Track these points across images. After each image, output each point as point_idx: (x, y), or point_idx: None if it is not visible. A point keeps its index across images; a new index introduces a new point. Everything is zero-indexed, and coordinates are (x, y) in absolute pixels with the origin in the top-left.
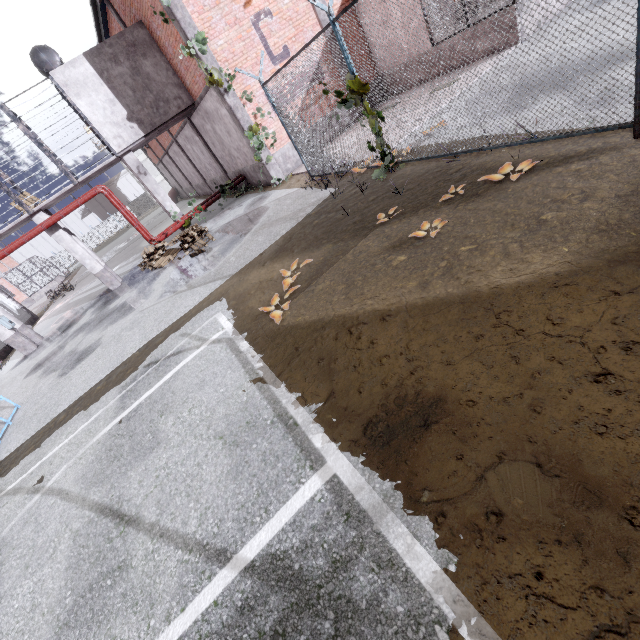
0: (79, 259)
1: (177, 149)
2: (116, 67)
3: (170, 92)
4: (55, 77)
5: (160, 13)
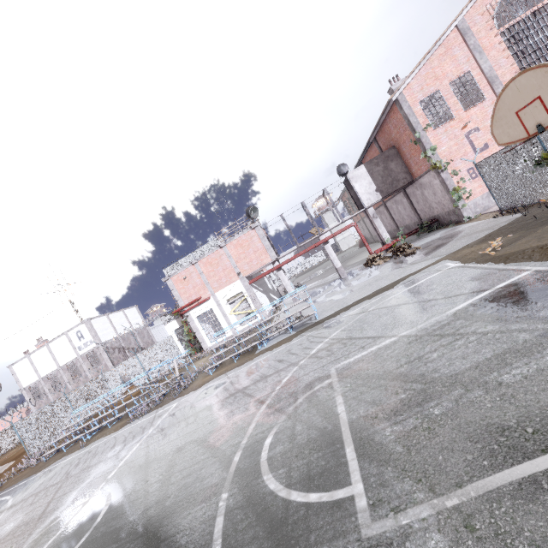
0: (332, 259)
1: (382, 209)
2: (376, 168)
3: (401, 176)
4: (349, 175)
5: (414, 141)
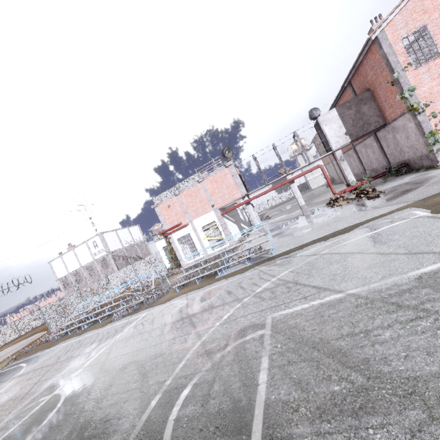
0: (296, 197)
1: (351, 153)
2: (348, 111)
3: (373, 119)
4: (319, 118)
5: (391, 82)
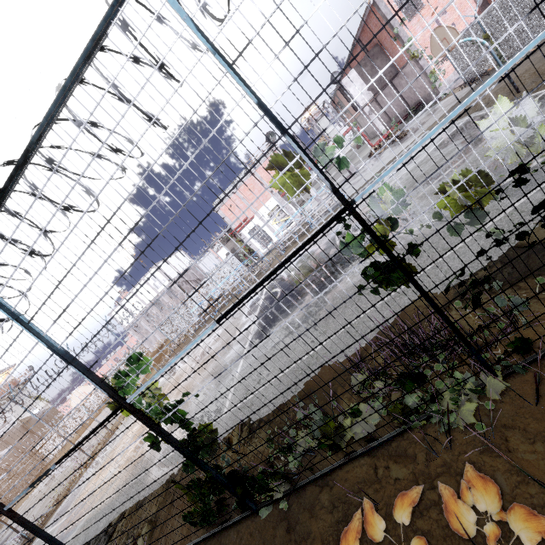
0: None
1: (374, 105)
2: (365, 68)
3: (386, 71)
4: (343, 82)
5: (393, 38)
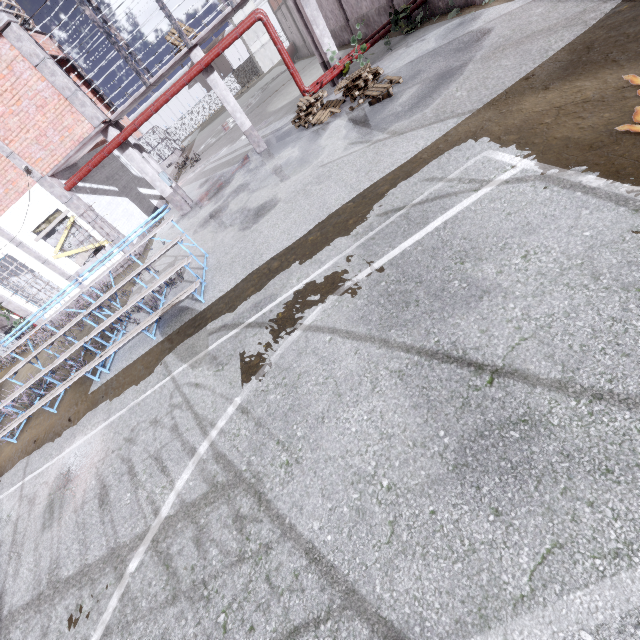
0: (230, 112)
1: None
2: None
3: None
4: None
5: None
